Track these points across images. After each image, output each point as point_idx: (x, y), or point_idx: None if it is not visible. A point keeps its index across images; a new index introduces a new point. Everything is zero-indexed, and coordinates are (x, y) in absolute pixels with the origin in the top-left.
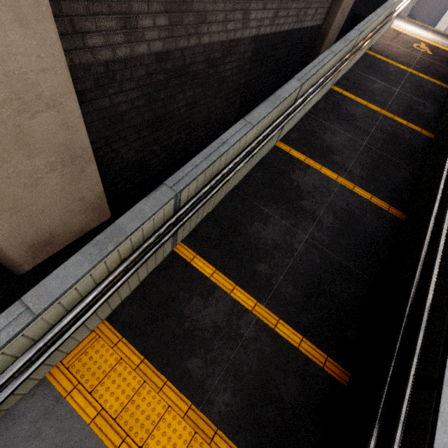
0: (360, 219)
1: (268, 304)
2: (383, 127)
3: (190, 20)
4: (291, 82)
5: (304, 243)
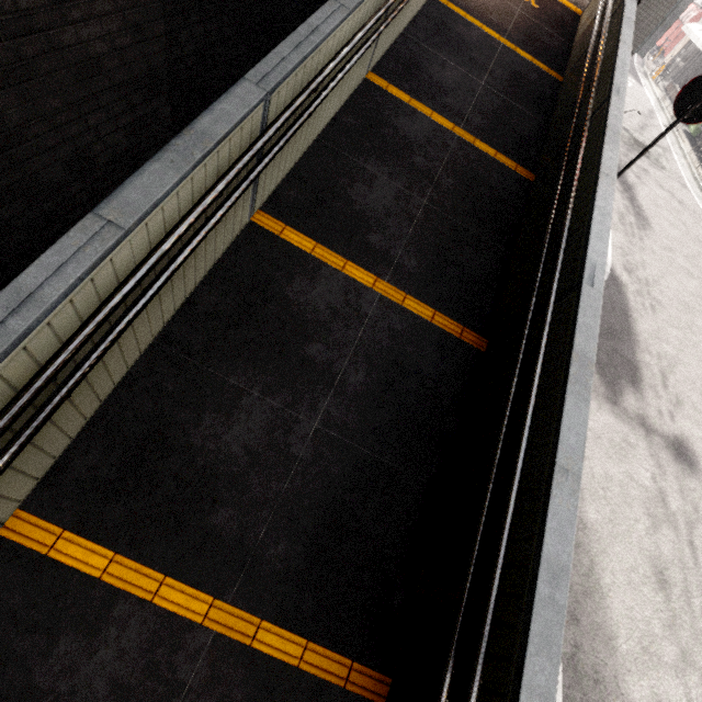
0: (415, 364)
1: (238, 596)
2: (457, 163)
3: None
4: (238, 92)
5: (311, 440)
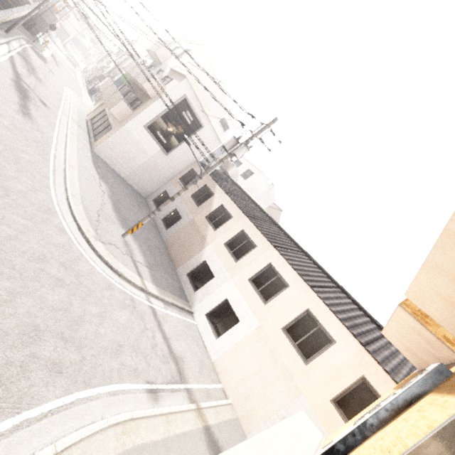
0: None
1: None
2: None
3: None
4: None
5: None
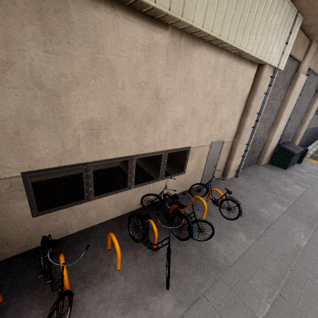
0: None
1: None
2: None
3: (308, 126)
4: None
5: None
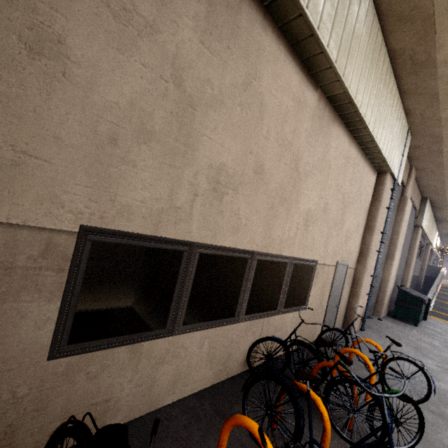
0: None
1: None
2: None
3: None
4: (435, 283)
5: None
